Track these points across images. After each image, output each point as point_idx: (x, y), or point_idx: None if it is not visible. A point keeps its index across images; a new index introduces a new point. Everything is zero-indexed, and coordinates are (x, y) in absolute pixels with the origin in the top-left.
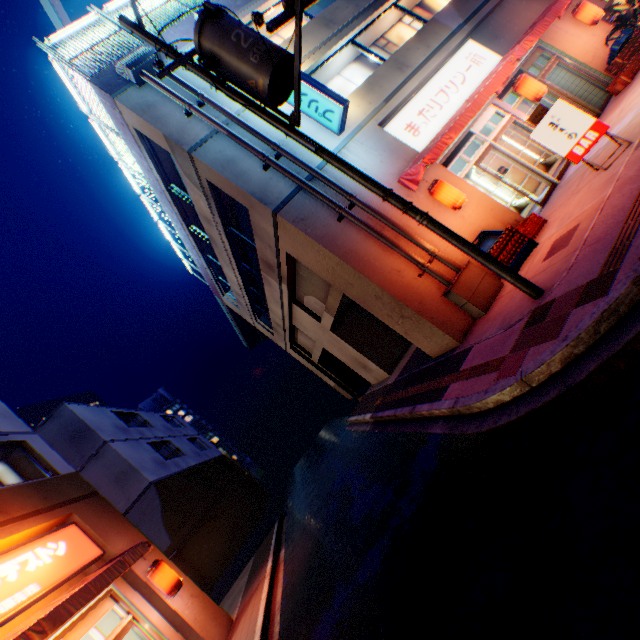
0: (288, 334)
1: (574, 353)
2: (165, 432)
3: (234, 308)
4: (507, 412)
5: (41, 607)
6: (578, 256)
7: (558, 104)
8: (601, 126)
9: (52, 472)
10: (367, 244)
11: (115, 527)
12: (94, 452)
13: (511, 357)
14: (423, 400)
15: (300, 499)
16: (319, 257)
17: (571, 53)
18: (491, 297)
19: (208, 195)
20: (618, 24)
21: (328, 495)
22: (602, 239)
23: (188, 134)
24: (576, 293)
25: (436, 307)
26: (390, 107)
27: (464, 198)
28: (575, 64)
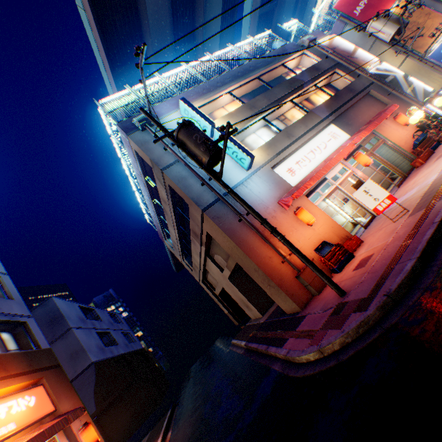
0: (202, 273)
1: (346, 341)
2: (108, 325)
3: (171, 248)
4: (310, 367)
5: (12, 440)
6: (365, 277)
7: (368, 181)
8: (392, 197)
9: (37, 346)
10: (253, 237)
11: (66, 392)
12: (61, 333)
13: (319, 332)
14: (273, 343)
15: (189, 394)
16: (225, 239)
17: (392, 139)
18: (324, 283)
19: (167, 190)
20: (419, 129)
21: (207, 396)
22: (376, 272)
23: (163, 160)
24: (356, 303)
25: (290, 283)
26: (279, 158)
27: (314, 220)
28: (394, 145)
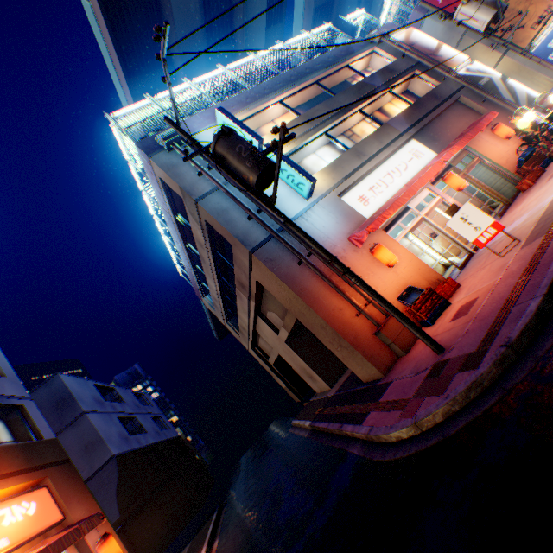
0: (251, 337)
1: (452, 410)
2: (134, 408)
3: (210, 308)
4: (403, 448)
5: None
6: (470, 327)
7: (467, 205)
8: (498, 225)
9: (38, 436)
10: (318, 284)
11: (78, 495)
12: (72, 420)
13: (412, 401)
14: (349, 420)
15: (240, 492)
16: (280, 289)
17: (490, 156)
18: (412, 340)
19: (204, 229)
20: (524, 142)
21: (263, 493)
22: (486, 318)
23: (197, 188)
24: (461, 359)
25: (367, 342)
26: (348, 183)
27: (396, 259)
28: (493, 164)
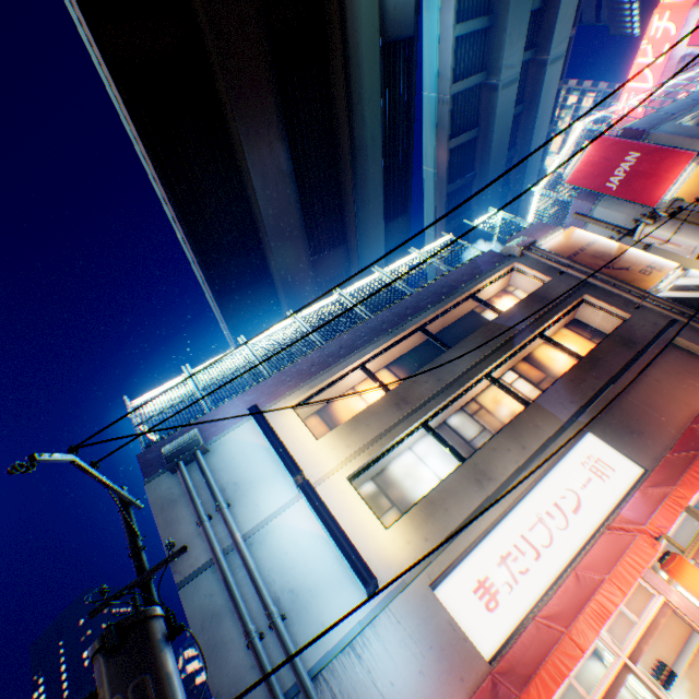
0: None
1: None
2: None
3: None
4: None
5: None
6: None
7: None
8: None
9: None
10: None
11: None
12: None
13: None
14: None
15: None
16: None
17: None
18: None
19: None
20: None
21: None
22: None
23: (190, 552)
24: None
25: None
26: (454, 549)
27: None
28: None
